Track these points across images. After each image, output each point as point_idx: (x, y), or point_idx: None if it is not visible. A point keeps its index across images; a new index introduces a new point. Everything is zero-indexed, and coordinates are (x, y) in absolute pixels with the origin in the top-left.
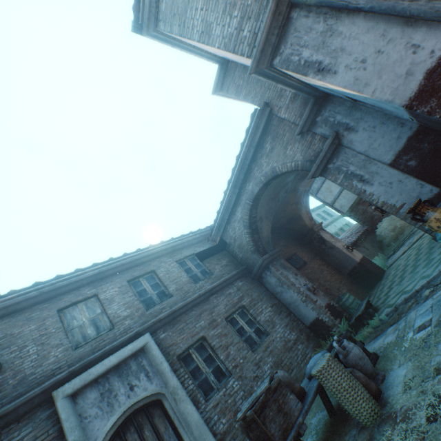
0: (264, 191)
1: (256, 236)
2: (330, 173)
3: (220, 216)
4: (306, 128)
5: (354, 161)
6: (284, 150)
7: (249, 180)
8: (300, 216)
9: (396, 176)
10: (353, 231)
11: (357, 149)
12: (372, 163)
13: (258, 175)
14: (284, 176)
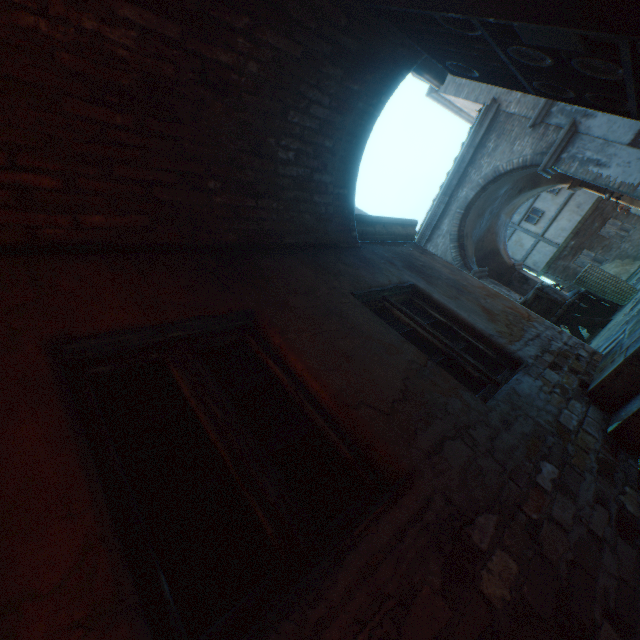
0: (477, 201)
1: (463, 252)
2: (563, 163)
3: (421, 232)
4: (539, 120)
5: (591, 147)
6: (510, 147)
7: (463, 185)
8: (498, 250)
9: (635, 155)
10: None
11: (594, 134)
12: (610, 146)
13: (474, 178)
14: (500, 183)
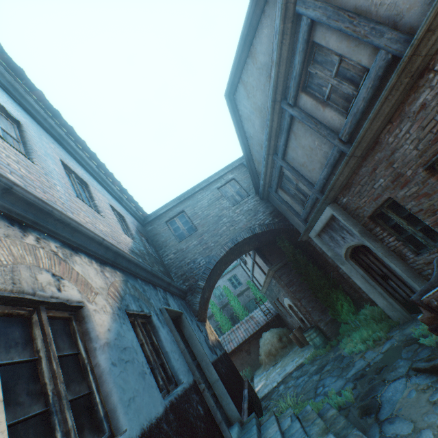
0: None
1: None
2: None
3: None
4: None
5: None
6: None
7: None
8: None
9: None
10: (270, 308)
11: None
12: None
13: None
14: None
